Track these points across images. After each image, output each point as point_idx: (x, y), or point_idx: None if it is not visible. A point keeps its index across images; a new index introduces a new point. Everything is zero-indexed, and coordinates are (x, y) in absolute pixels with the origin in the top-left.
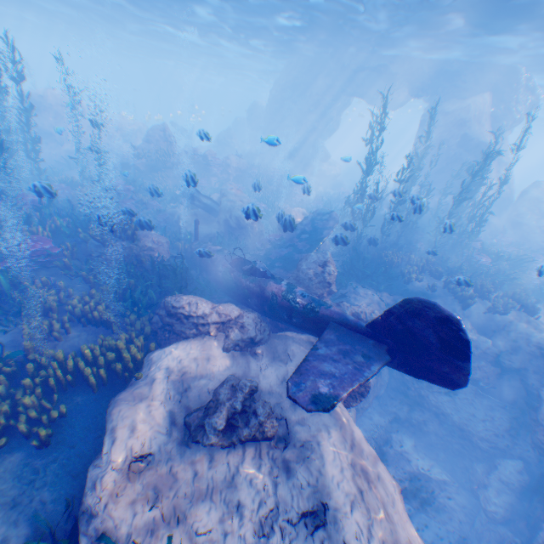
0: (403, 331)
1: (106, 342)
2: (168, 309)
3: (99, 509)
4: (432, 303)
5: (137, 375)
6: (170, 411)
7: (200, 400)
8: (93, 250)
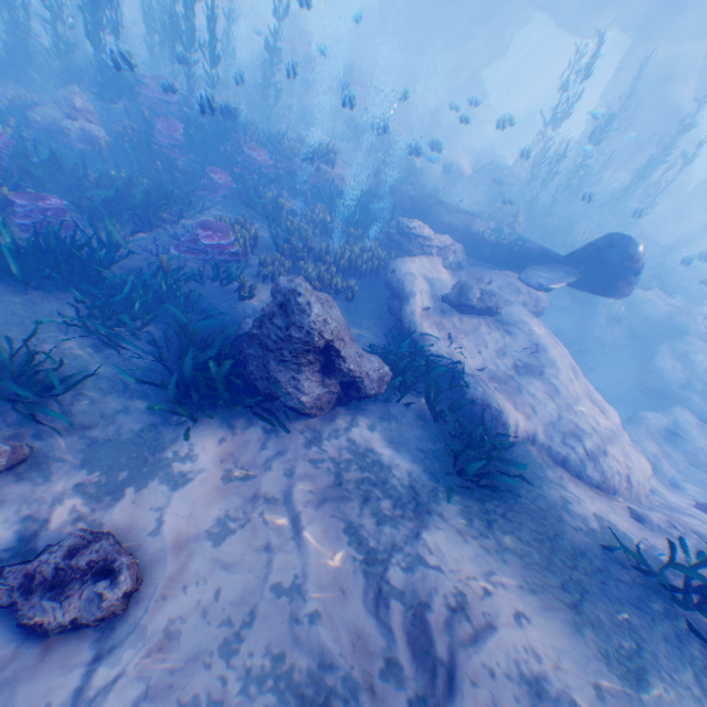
0: (596, 260)
1: (359, 247)
2: (401, 230)
3: (418, 324)
4: (627, 237)
5: (395, 271)
6: (430, 293)
7: (442, 293)
8: (298, 170)
